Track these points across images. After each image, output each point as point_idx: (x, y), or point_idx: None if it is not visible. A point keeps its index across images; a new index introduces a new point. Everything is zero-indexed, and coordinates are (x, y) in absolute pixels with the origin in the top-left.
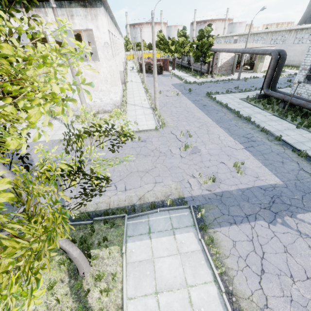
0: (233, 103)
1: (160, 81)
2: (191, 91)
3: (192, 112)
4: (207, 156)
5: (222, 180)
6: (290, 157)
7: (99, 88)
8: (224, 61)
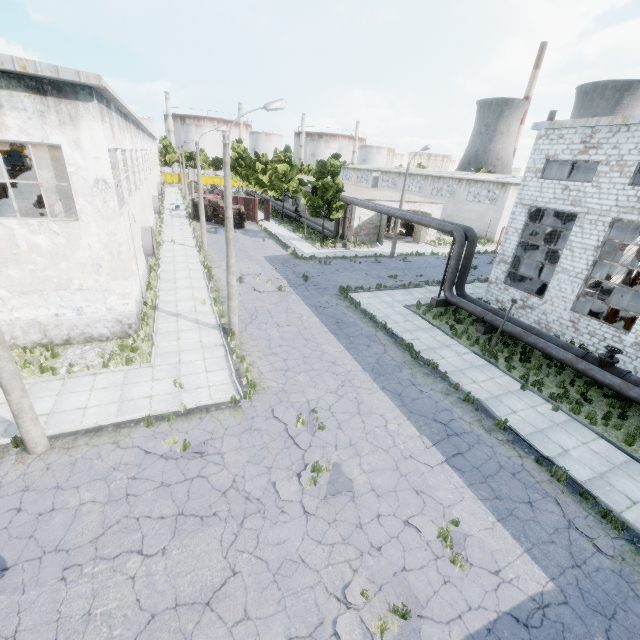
0: (394, 318)
1: (240, 248)
2: (308, 279)
3: (317, 343)
4: (370, 502)
5: (422, 601)
6: (539, 482)
7: (76, 283)
8: (364, 219)
